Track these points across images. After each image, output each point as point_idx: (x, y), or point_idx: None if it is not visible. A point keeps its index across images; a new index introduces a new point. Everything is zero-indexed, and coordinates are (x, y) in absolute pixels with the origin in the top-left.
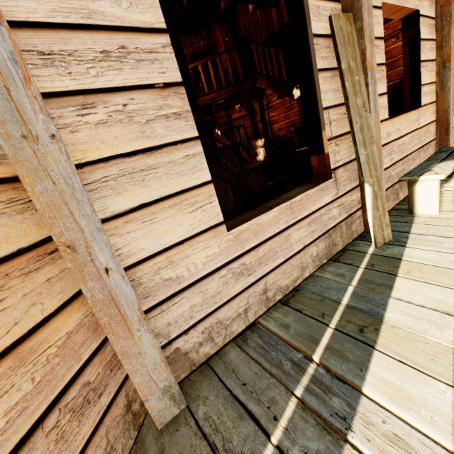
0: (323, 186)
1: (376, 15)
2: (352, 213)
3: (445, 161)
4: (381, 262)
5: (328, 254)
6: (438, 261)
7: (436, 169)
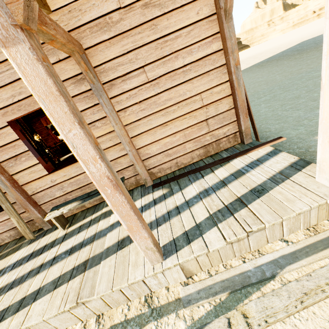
0: (0, 214)
1: (4, 131)
2: (32, 219)
3: (80, 201)
4: (15, 249)
5: (20, 235)
6: (12, 260)
7: (61, 209)
